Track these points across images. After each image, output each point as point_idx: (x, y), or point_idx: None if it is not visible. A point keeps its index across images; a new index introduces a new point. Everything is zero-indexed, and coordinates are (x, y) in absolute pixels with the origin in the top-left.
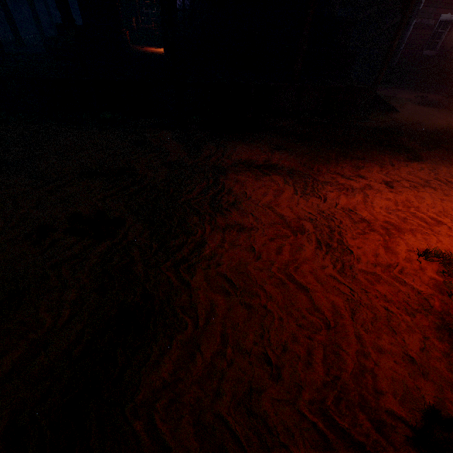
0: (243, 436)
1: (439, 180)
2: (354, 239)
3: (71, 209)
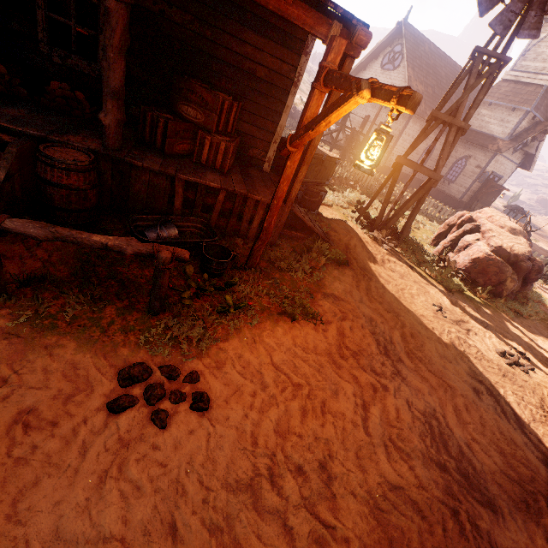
0: (386, 277)
1: (180, 544)
2: (368, 343)
3: (542, 375)
